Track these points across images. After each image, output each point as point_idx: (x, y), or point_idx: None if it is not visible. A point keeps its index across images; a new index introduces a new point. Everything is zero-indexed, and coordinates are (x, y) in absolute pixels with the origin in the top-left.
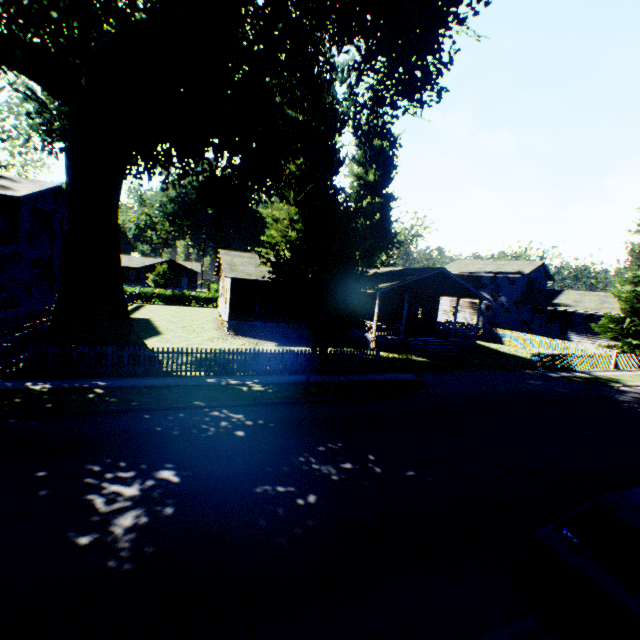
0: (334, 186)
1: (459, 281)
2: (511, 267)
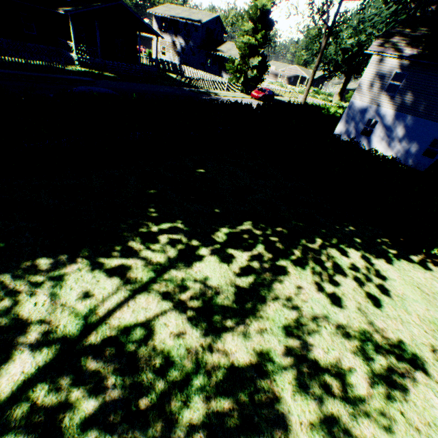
0: None
1: (137, 16)
2: (198, 16)
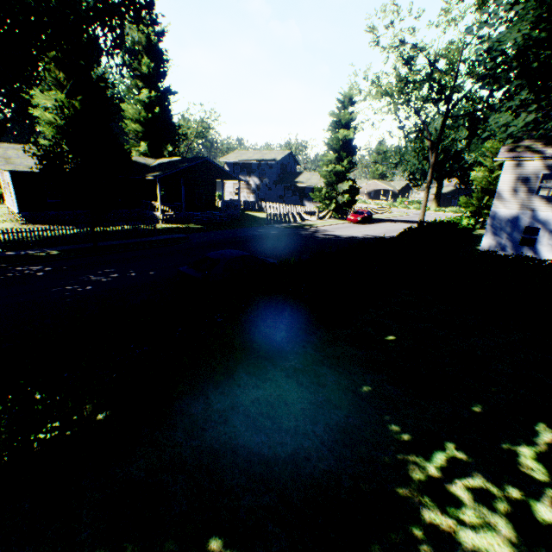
0: (103, 79)
1: (221, 167)
2: (270, 156)
